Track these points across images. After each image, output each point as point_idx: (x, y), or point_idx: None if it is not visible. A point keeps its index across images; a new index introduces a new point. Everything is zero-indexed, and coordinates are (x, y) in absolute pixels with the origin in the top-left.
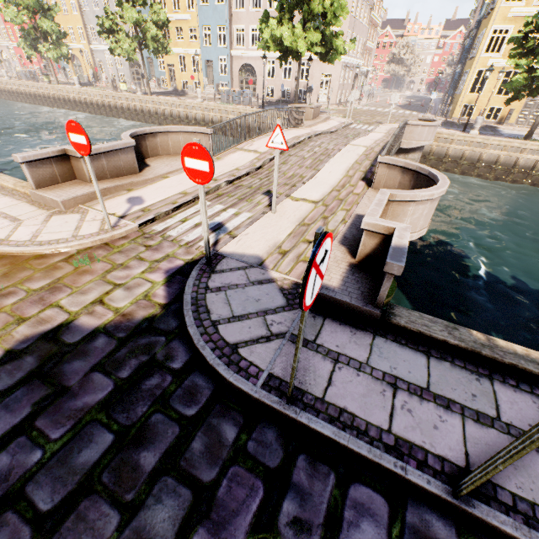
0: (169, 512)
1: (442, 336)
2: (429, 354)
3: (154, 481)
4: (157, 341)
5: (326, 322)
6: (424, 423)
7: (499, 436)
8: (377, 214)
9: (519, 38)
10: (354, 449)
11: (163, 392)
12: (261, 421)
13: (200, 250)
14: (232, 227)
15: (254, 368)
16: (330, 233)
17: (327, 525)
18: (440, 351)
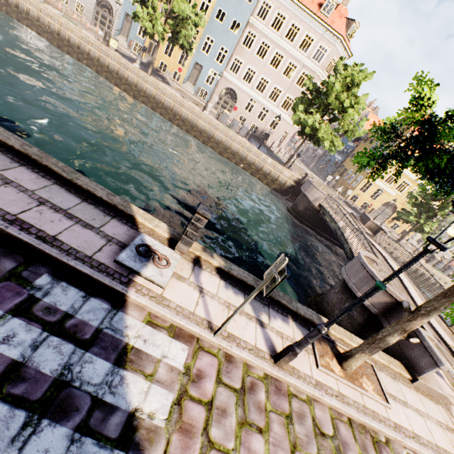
0: None
1: None
2: None
3: None
4: None
5: None
6: None
7: None
8: None
9: (413, 195)
10: None
11: None
12: None
13: None
14: None
15: None
16: None
17: None
18: None
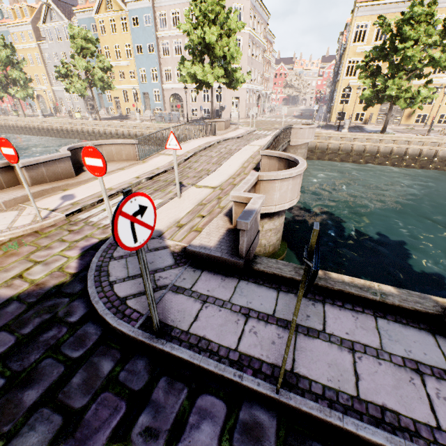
0: (39, 436)
1: (290, 275)
2: (280, 289)
3: (32, 413)
4: (61, 302)
5: (203, 274)
6: (265, 340)
7: (322, 344)
8: (242, 189)
9: (363, 65)
10: (204, 366)
11: (57, 341)
12: (135, 355)
13: None
14: None
15: (136, 314)
16: (142, 193)
17: (173, 429)
18: (288, 286)
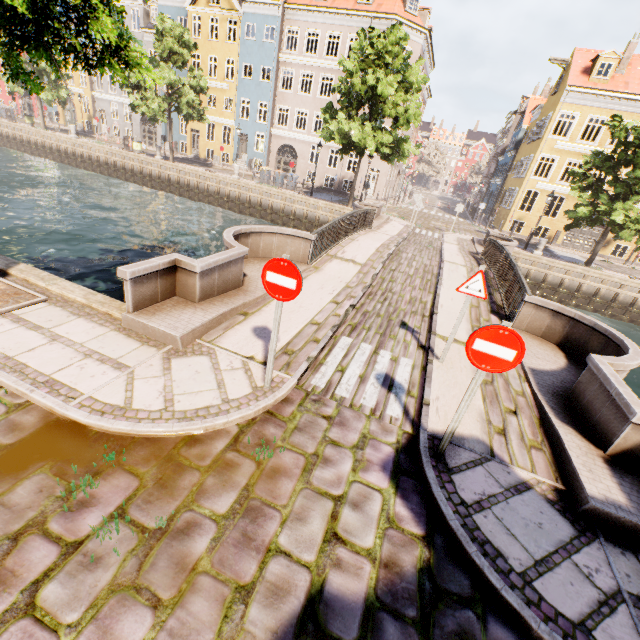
0: None
1: None
2: None
3: None
4: (467, 621)
5: None
6: None
7: None
8: (639, 402)
9: (579, 173)
10: None
11: None
12: None
13: (396, 425)
14: (405, 383)
15: None
16: None
17: None
18: None
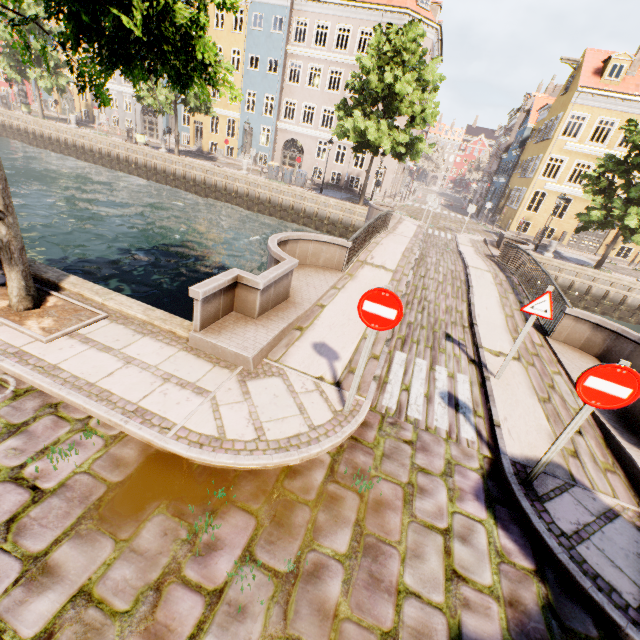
0: None
1: None
2: None
3: None
4: None
5: None
6: None
7: None
8: None
9: (592, 176)
10: None
11: None
12: None
13: (474, 449)
14: (469, 402)
15: None
16: None
17: None
18: None
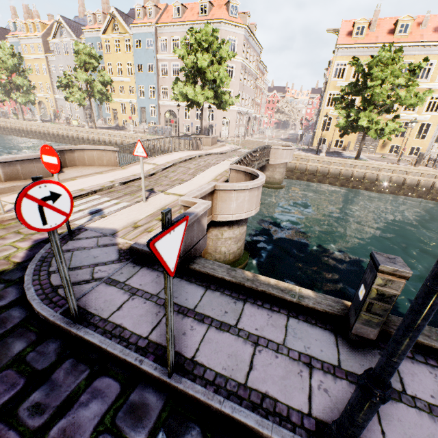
0: None
1: (221, 275)
2: (209, 287)
3: None
4: None
5: (141, 270)
6: (177, 331)
7: (229, 337)
8: (193, 195)
9: (339, 98)
10: (110, 350)
11: None
12: (50, 338)
13: (72, 226)
14: (107, 212)
15: (64, 301)
16: (55, 181)
17: (61, 406)
18: (217, 285)
